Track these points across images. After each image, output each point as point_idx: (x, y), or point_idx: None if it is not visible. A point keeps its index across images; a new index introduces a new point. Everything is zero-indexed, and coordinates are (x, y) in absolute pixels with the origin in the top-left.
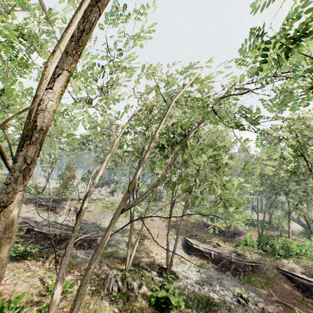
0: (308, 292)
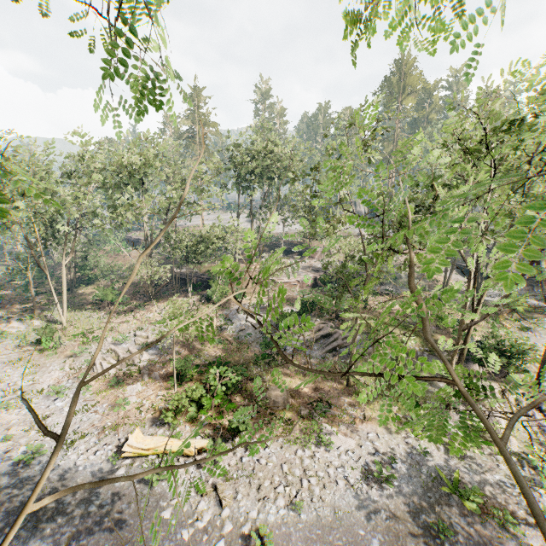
0: None
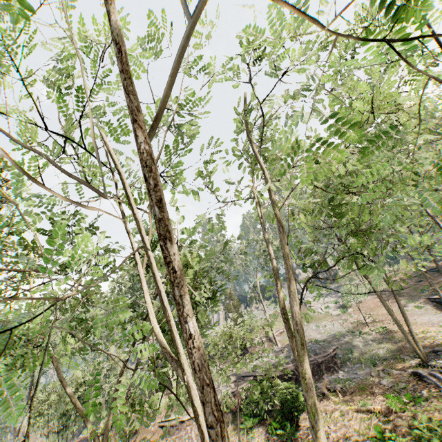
0: None
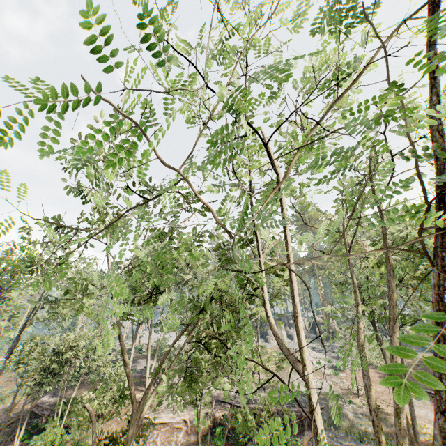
0: None
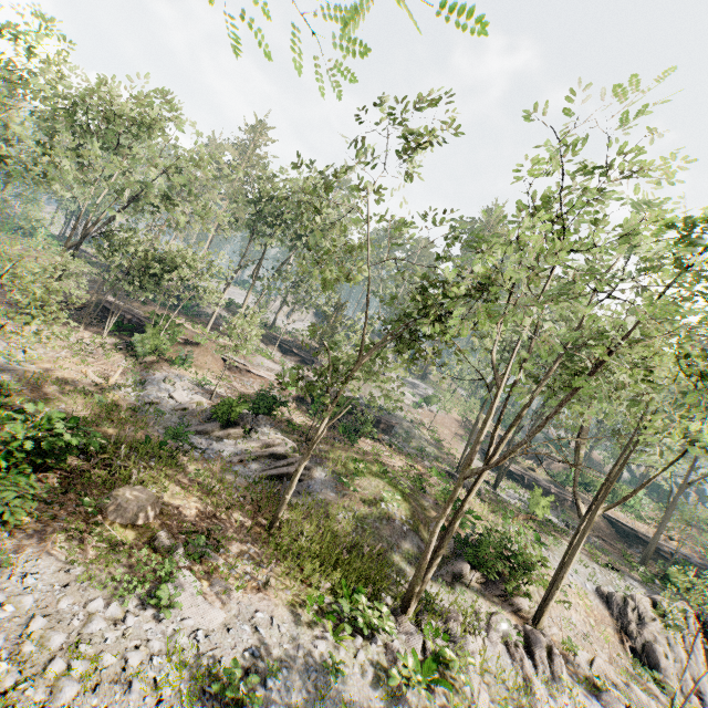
0: (627, 538)
